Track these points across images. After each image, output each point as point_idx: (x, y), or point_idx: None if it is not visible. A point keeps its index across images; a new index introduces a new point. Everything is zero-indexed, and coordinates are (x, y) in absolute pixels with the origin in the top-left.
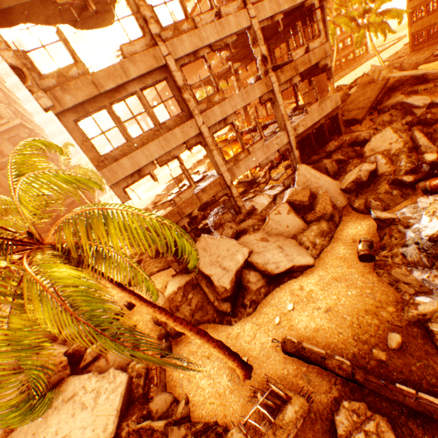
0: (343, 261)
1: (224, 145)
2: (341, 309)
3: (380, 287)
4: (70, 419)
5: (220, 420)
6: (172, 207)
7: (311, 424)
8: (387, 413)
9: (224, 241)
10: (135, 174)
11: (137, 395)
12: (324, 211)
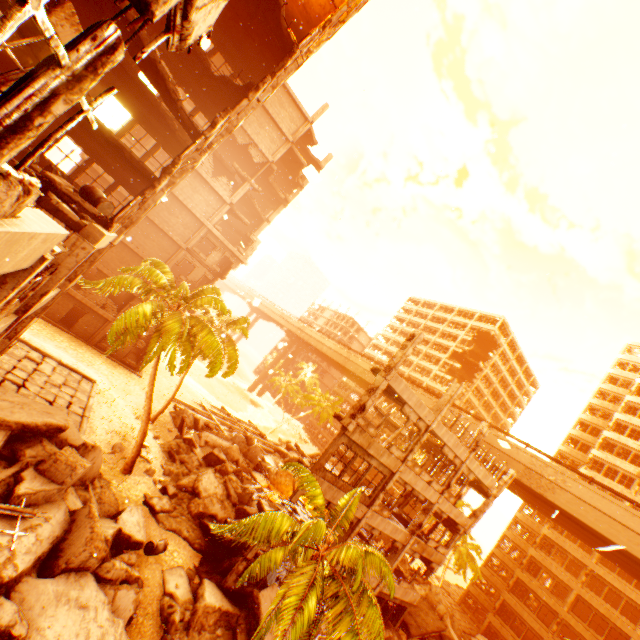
0: None
1: None
2: None
3: None
4: (74, 635)
5: None
6: None
7: None
8: None
9: None
10: None
11: None
12: None
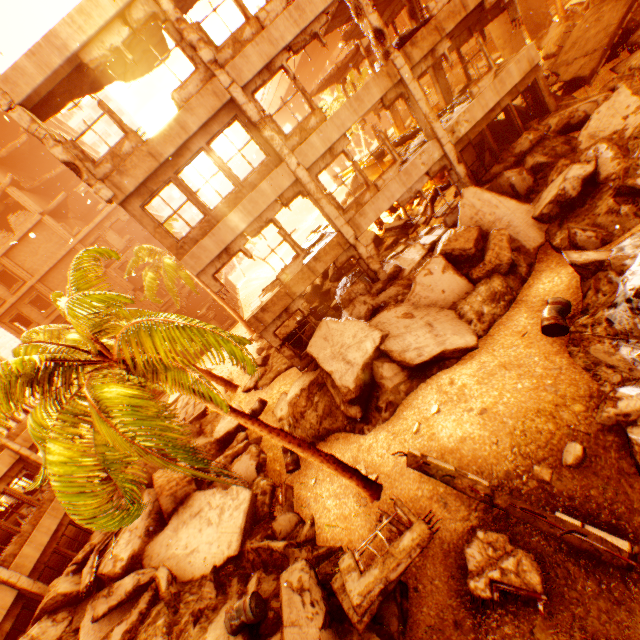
0: (522, 337)
1: (368, 172)
2: (502, 410)
3: (569, 374)
4: (197, 533)
5: (345, 545)
6: (278, 288)
7: (443, 557)
8: (538, 550)
9: (349, 325)
10: (223, 255)
11: (263, 514)
12: (496, 262)
